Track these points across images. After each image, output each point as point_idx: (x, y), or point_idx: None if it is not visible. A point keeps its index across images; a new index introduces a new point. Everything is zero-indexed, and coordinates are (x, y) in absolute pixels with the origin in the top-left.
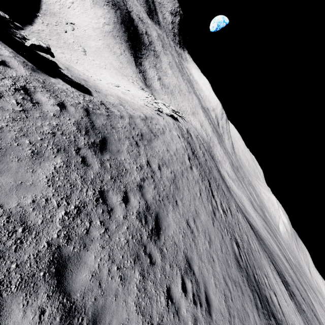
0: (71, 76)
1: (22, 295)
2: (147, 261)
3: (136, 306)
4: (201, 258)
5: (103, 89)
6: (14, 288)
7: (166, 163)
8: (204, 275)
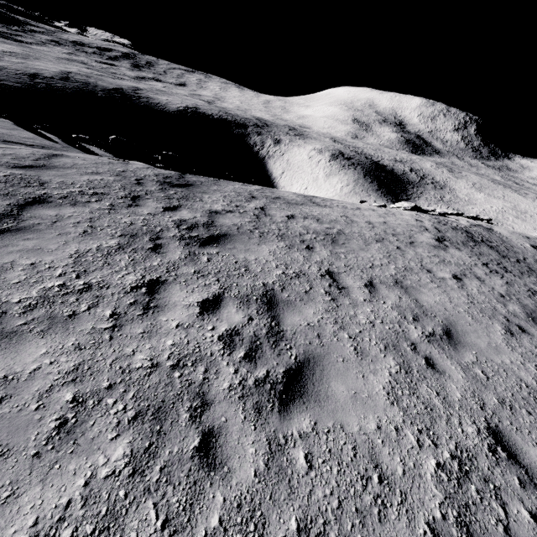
0: None
1: None
2: (146, 245)
3: (75, 253)
4: (348, 327)
5: None
6: None
7: (320, 220)
8: (329, 348)
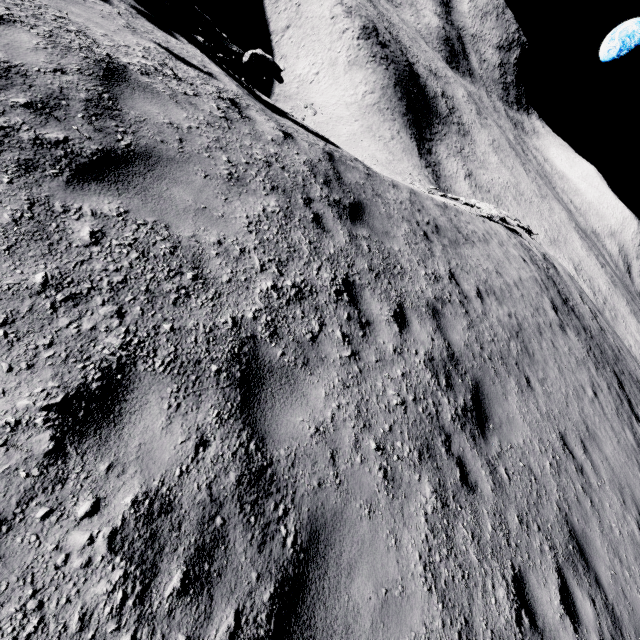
0: (306, 126)
1: (170, 386)
2: (452, 471)
3: (424, 568)
4: (619, 553)
5: None
6: (159, 366)
7: (495, 294)
8: (634, 609)
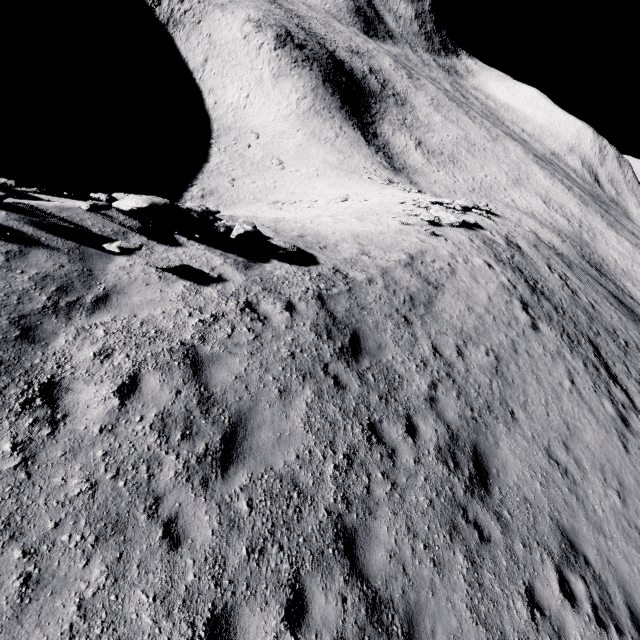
0: (284, 245)
1: (318, 576)
2: (473, 535)
3: (470, 612)
4: (602, 529)
5: (328, 234)
6: (309, 567)
7: (471, 338)
8: (617, 569)
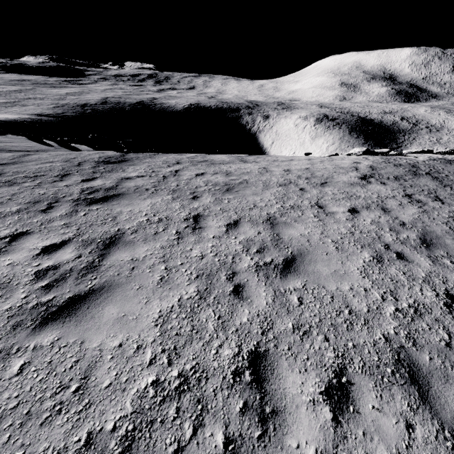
0: None
1: None
2: (41, 208)
3: None
4: (173, 260)
5: None
6: None
7: (230, 174)
8: (134, 278)
